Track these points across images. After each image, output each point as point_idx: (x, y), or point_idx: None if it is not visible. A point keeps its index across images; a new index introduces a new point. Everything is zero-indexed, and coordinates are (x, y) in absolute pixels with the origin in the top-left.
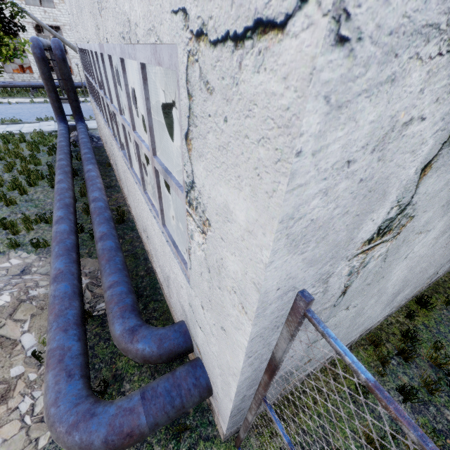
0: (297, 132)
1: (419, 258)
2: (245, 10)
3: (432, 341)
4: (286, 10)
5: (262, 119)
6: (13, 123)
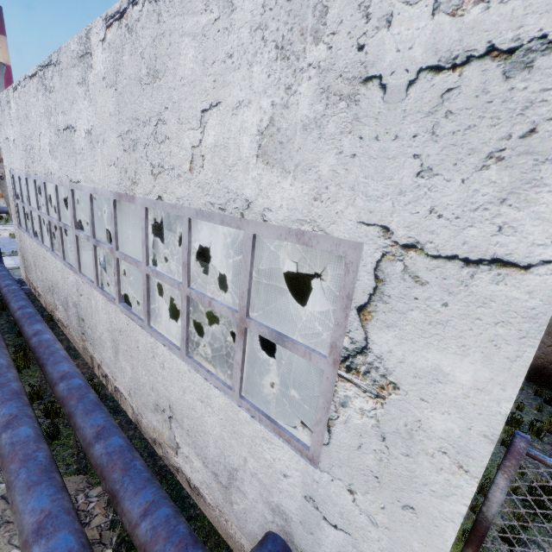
0: (545, 322)
1: None
2: (481, 251)
3: (493, 466)
4: (529, 262)
5: (502, 311)
6: None
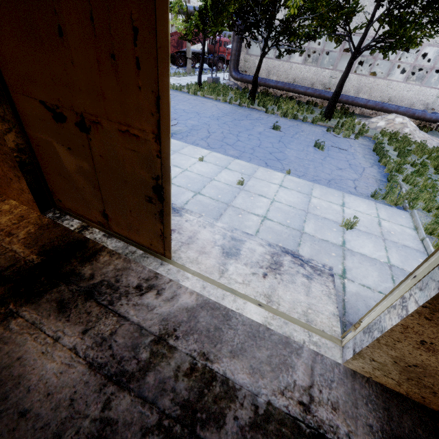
0: None
1: None
2: None
3: None
4: None
5: None
6: None
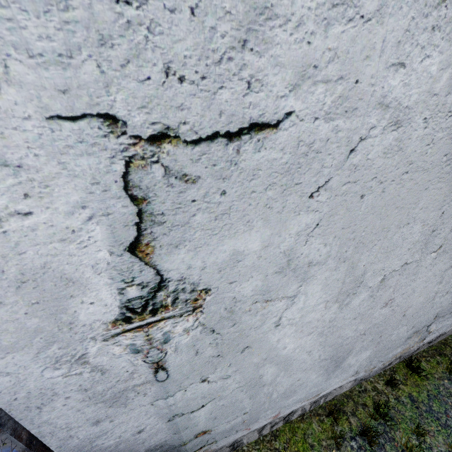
0: None
1: (325, 322)
2: None
3: (416, 422)
4: None
5: None
6: None
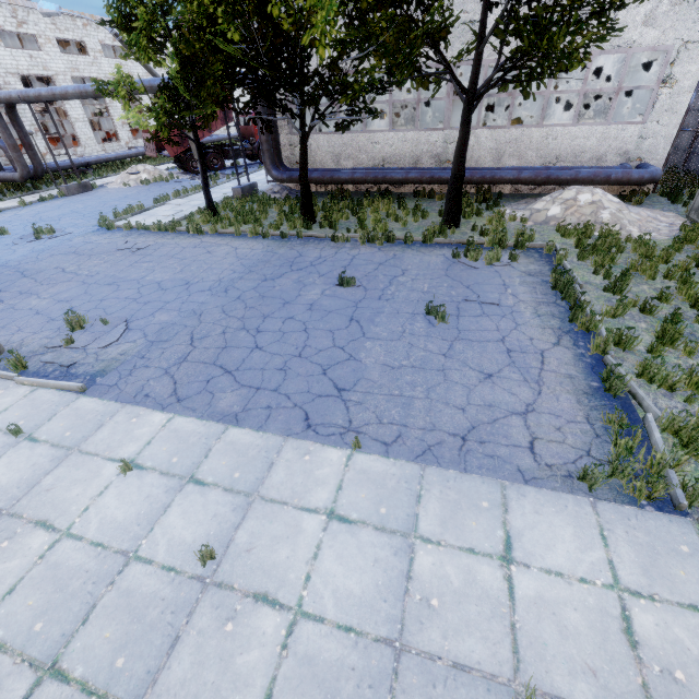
0: None
1: None
2: None
3: None
4: None
5: None
6: (140, 211)
